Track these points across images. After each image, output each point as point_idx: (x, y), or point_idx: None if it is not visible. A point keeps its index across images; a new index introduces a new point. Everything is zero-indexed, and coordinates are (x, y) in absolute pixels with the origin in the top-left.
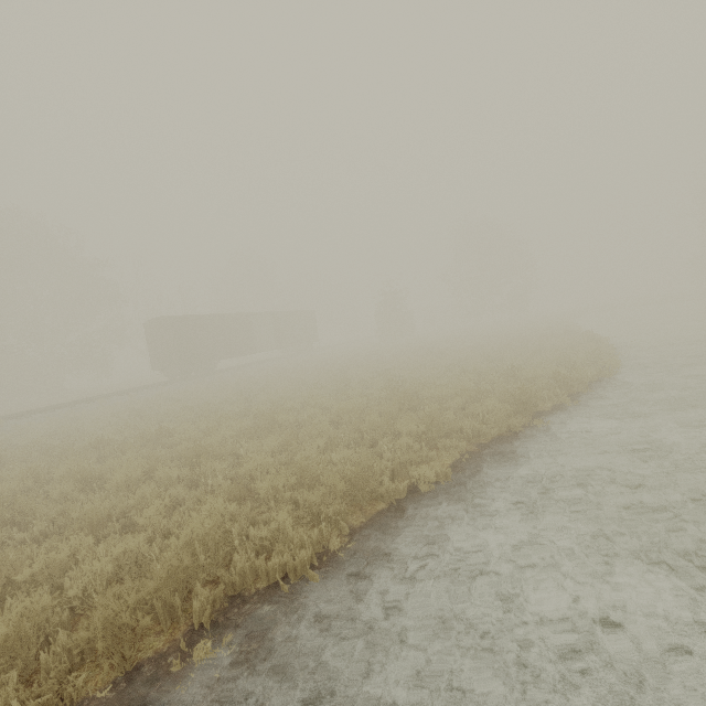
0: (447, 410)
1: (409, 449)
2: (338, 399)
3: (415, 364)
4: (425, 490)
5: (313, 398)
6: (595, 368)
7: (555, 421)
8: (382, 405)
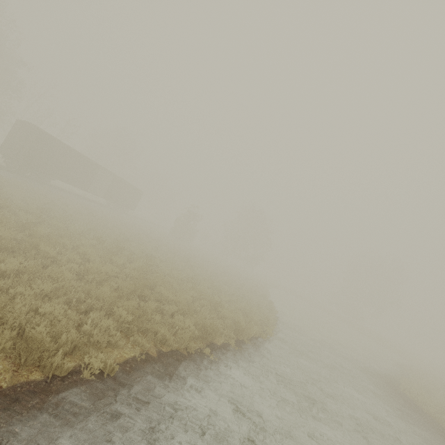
0: (162, 310)
1: (107, 331)
2: (102, 258)
3: (173, 263)
4: (86, 376)
5: (85, 248)
6: (260, 329)
7: (217, 356)
8: (124, 282)
